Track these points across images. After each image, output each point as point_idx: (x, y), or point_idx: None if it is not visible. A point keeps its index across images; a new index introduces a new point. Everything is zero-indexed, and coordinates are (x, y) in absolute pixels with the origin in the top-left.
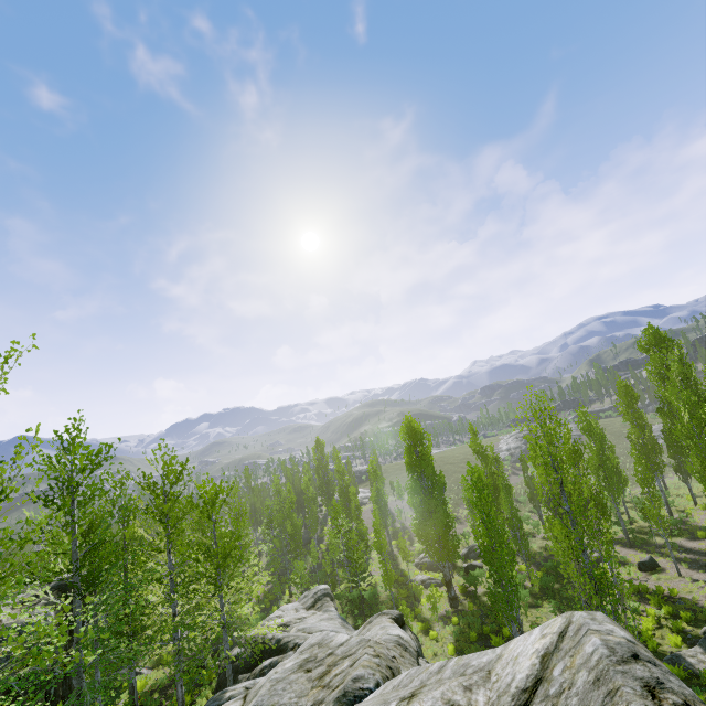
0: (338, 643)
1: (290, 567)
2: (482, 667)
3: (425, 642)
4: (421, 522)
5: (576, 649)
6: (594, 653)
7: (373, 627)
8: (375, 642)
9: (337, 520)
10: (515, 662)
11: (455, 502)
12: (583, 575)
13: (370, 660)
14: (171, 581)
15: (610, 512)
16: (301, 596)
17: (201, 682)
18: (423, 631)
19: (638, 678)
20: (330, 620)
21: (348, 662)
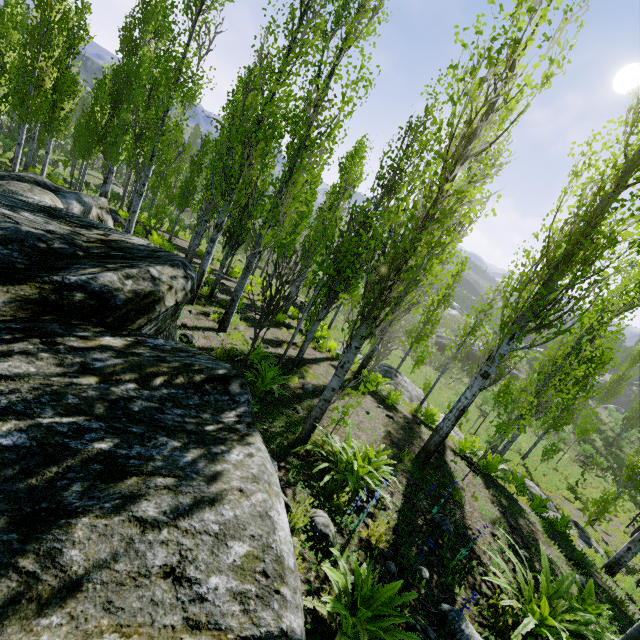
0: None
1: None
2: None
3: None
4: None
5: None
6: None
7: None
8: None
9: None
10: None
11: None
12: None
13: None
14: None
15: None
16: None
17: None
18: None
19: None
20: None
21: None
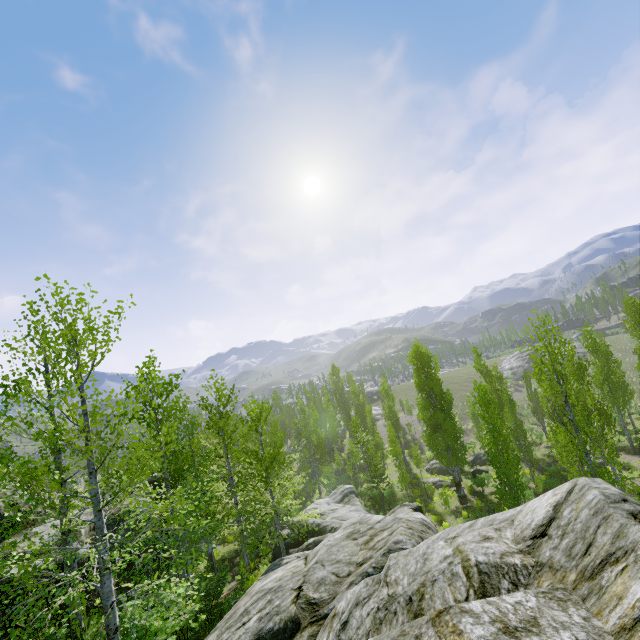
0: (375, 521)
1: (318, 472)
2: (506, 519)
3: (439, 530)
4: (431, 433)
5: (580, 499)
6: (593, 499)
7: (397, 514)
8: (407, 520)
9: (356, 432)
10: (533, 512)
11: (460, 417)
12: (585, 474)
13: (405, 530)
14: (231, 479)
15: (614, 422)
16: (331, 493)
17: (259, 554)
18: (436, 522)
19: (625, 510)
20: (357, 511)
21: (386, 532)
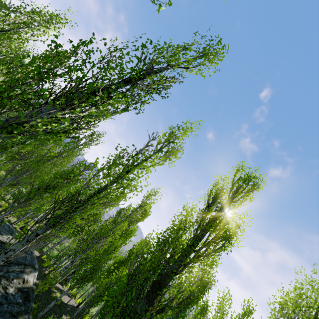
0: None
1: None
2: None
3: None
4: None
5: None
6: None
7: None
8: None
9: None
10: None
11: None
12: None
13: None
14: None
15: None
16: None
17: None
18: None
19: None
20: None
21: None
